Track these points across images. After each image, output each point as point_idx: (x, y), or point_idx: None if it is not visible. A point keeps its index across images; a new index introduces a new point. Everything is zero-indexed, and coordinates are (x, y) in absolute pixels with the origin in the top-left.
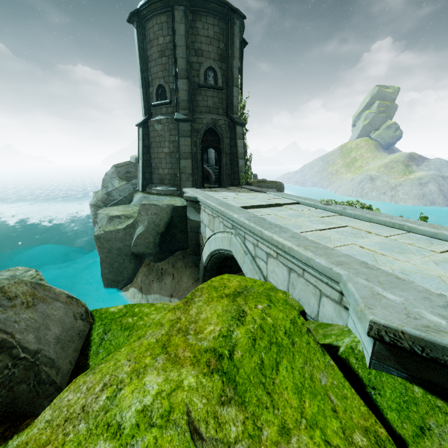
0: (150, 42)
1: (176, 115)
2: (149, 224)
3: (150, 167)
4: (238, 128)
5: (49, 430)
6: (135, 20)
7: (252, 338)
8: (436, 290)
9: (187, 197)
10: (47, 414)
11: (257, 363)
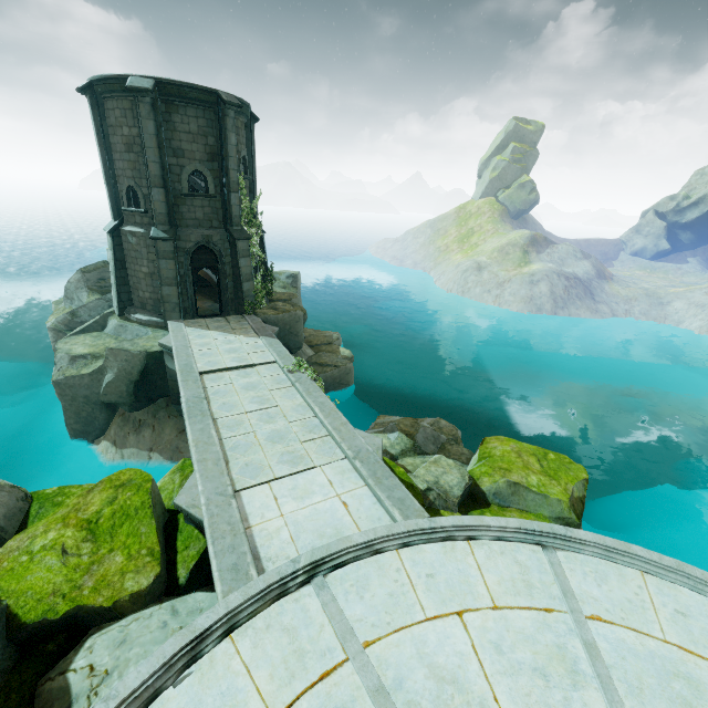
0: (113, 128)
1: (152, 231)
2: (120, 372)
3: (128, 285)
4: (240, 244)
5: (2, 555)
6: (88, 95)
7: (114, 512)
8: (248, 478)
9: (162, 345)
10: (1, 550)
11: (111, 524)
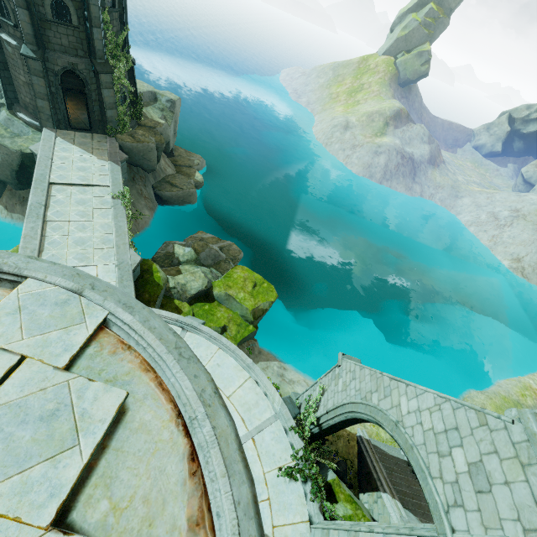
0: None
1: (22, 48)
2: (3, 161)
3: (13, 85)
4: (103, 77)
5: None
6: None
7: None
8: None
9: (32, 151)
10: None
11: None
